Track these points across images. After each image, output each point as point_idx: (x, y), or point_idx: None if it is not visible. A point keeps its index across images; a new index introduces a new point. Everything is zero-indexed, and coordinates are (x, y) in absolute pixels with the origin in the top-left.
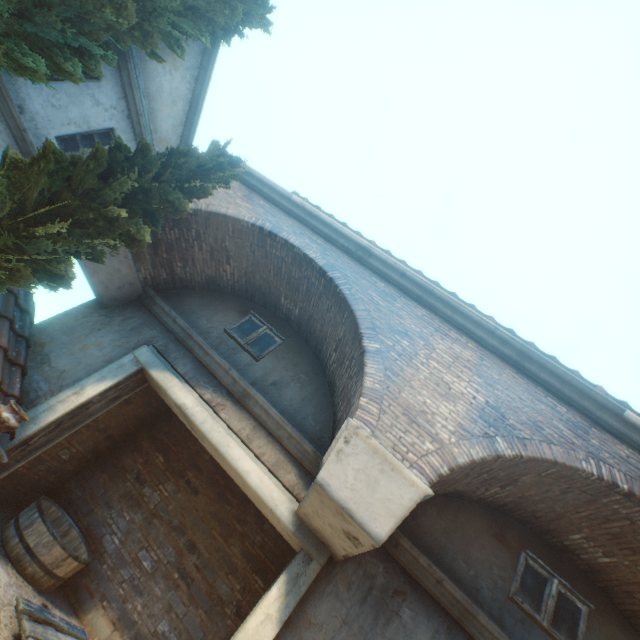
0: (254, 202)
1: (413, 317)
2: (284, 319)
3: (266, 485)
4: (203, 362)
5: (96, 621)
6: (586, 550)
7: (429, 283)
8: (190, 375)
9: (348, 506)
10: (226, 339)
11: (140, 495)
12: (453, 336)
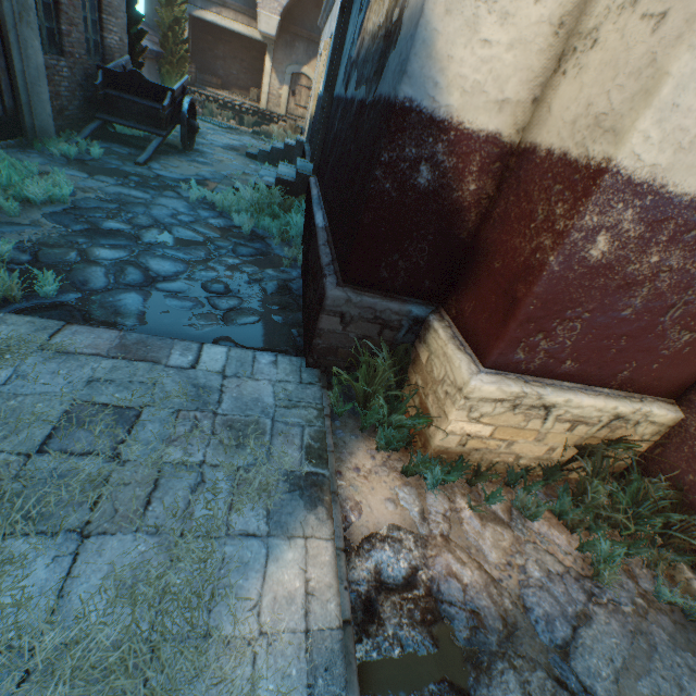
0: None
1: None
2: None
3: (250, 33)
4: None
5: (235, 93)
6: None
7: None
8: (204, 7)
9: (267, 33)
10: None
11: (216, 56)
12: None
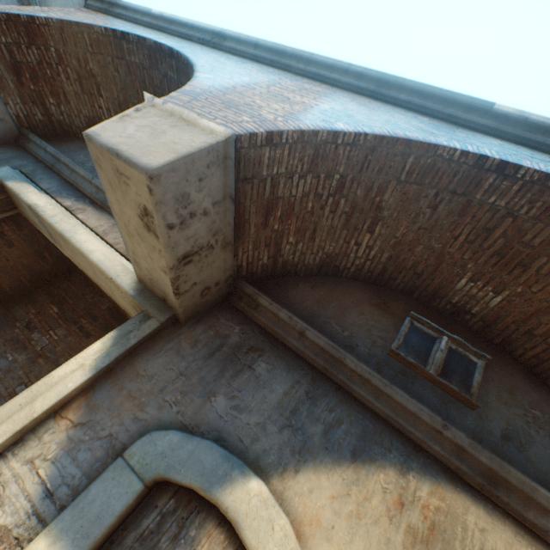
0: (115, 22)
1: (262, 71)
2: None
3: (111, 261)
4: (70, 181)
5: None
6: (476, 298)
7: (281, 44)
8: (53, 190)
9: (117, 148)
10: None
11: (28, 339)
12: (305, 82)
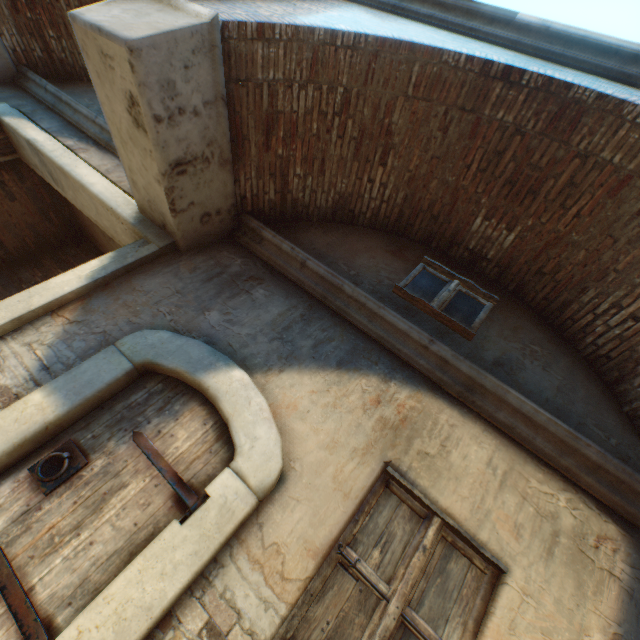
0: None
1: None
2: None
3: (112, 193)
4: (73, 122)
5: None
6: (492, 240)
7: None
8: (54, 130)
9: (100, 25)
10: None
11: None
12: None
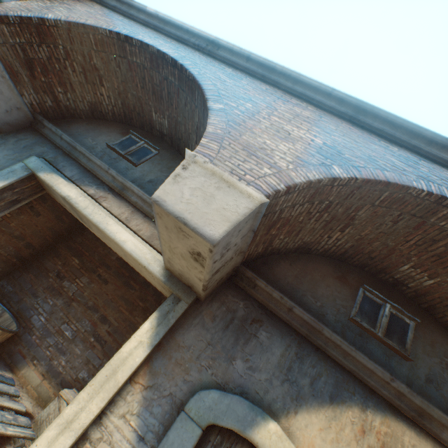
0: (113, 18)
1: (257, 90)
2: (159, 136)
3: (140, 250)
4: (87, 168)
5: (28, 374)
6: (414, 278)
7: (271, 61)
8: (76, 178)
9: (183, 216)
10: (109, 152)
11: (60, 287)
12: (294, 102)
